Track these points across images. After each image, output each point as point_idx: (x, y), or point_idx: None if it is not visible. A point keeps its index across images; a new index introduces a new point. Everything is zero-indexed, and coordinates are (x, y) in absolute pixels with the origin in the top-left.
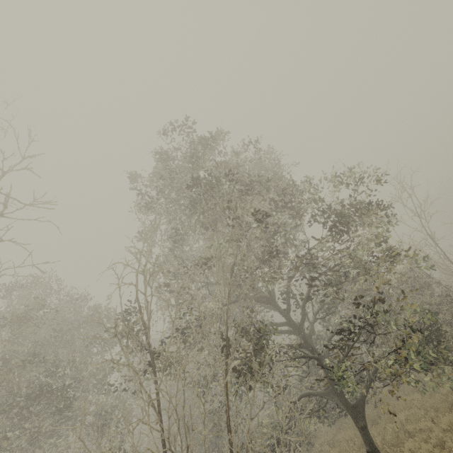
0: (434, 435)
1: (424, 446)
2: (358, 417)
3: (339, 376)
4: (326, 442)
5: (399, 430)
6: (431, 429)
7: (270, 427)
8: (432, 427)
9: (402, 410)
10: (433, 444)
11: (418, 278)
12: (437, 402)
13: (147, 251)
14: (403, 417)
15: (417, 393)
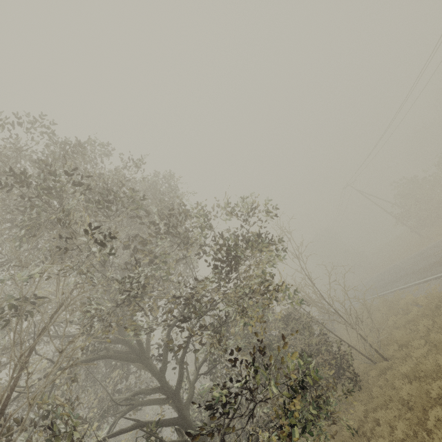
0: None
1: None
2: None
3: None
4: None
5: None
6: None
7: None
8: None
9: None
10: None
11: (302, 317)
12: None
13: None
14: None
15: None
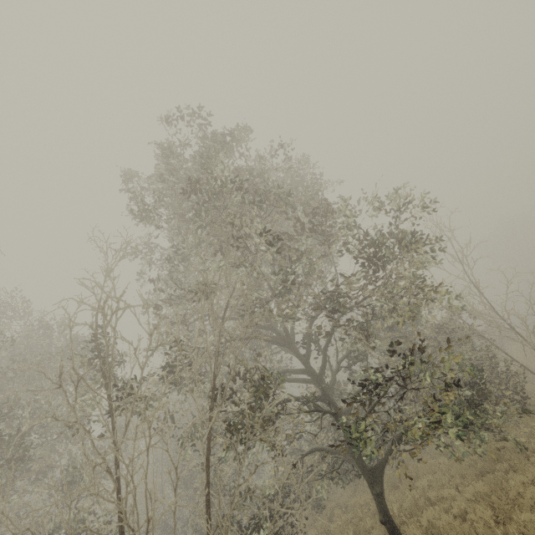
0: (456, 506)
1: (444, 517)
2: (374, 483)
3: (355, 437)
4: (339, 506)
5: (419, 497)
6: (454, 497)
7: (274, 489)
8: (456, 495)
9: (426, 475)
10: (454, 515)
11: (461, 328)
12: (464, 468)
13: (141, 272)
14: (425, 482)
15: (444, 456)
